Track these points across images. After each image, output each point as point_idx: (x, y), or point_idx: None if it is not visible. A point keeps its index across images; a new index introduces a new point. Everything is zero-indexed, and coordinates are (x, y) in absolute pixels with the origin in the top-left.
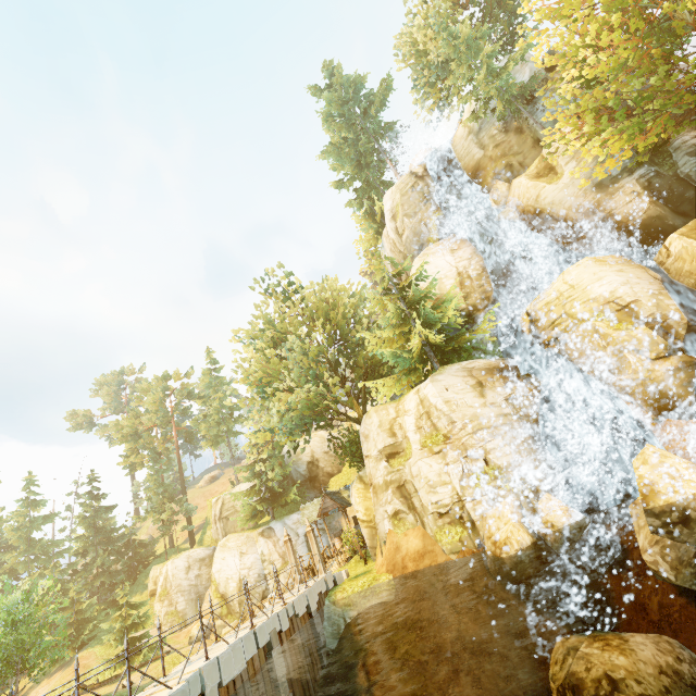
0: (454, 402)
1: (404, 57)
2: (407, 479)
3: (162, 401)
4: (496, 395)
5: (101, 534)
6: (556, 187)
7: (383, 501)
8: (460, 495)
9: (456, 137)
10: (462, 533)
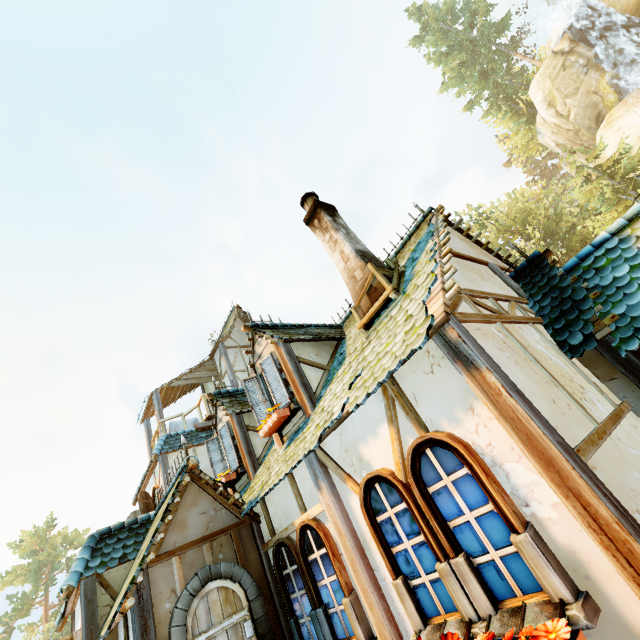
0: None
1: None
2: None
3: None
4: None
5: None
6: None
7: None
8: None
9: None
10: None
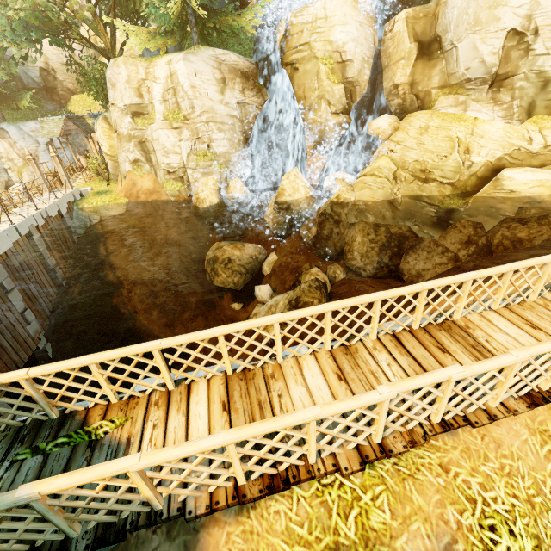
0: (198, 90)
1: None
2: (148, 139)
3: None
4: (232, 97)
5: None
6: None
7: (126, 149)
8: (185, 164)
9: None
10: (181, 187)
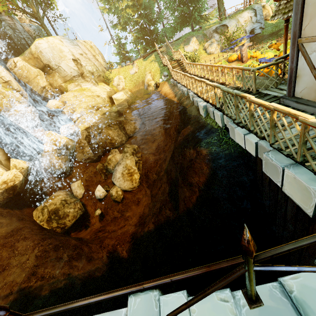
0: None
1: None
2: None
3: None
4: None
5: None
6: None
7: None
8: None
9: None
10: None
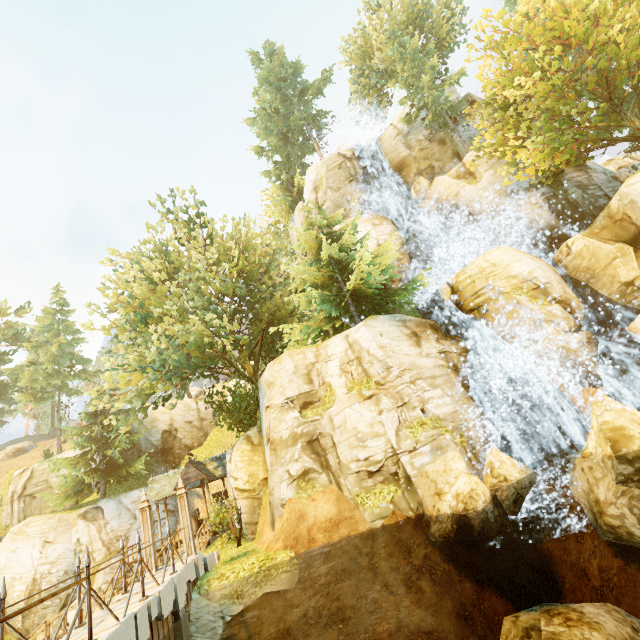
0: (389, 348)
1: (350, 54)
2: (323, 431)
3: None
4: (431, 346)
5: None
6: (475, 188)
7: (286, 459)
8: (395, 447)
9: (385, 135)
10: (395, 492)
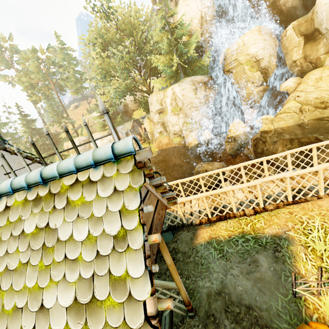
0: (185, 96)
1: None
2: (165, 121)
3: (39, 67)
4: (200, 94)
5: (35, 131)
6: None
7: (156, 128)
8: (181, 129)
9: None
10: (180, 139)
